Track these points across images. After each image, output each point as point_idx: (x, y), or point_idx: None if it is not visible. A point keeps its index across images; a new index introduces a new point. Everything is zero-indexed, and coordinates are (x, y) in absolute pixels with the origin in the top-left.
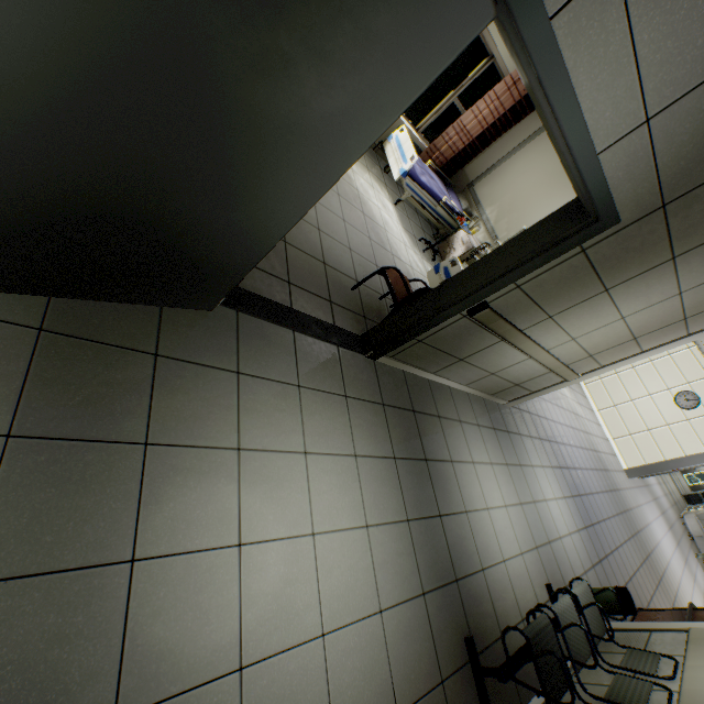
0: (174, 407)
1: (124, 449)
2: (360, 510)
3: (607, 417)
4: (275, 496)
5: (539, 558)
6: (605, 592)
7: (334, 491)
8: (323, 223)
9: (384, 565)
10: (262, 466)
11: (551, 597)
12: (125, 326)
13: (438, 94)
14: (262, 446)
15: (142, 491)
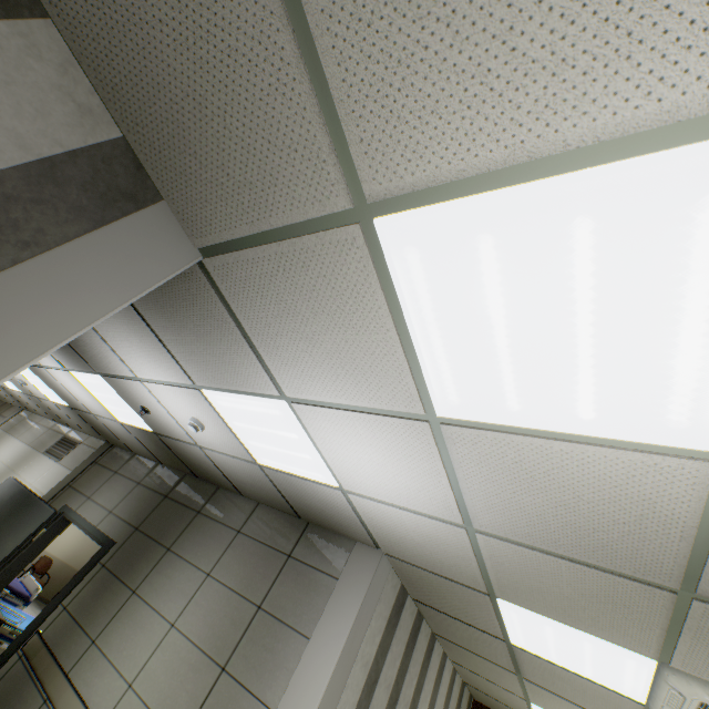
0: None
1: None
2: None
3: None
4: None
5: None
6: None
7: None
8: None
9: None
10: None
11: None
12: None
13: None
14: None
15: None
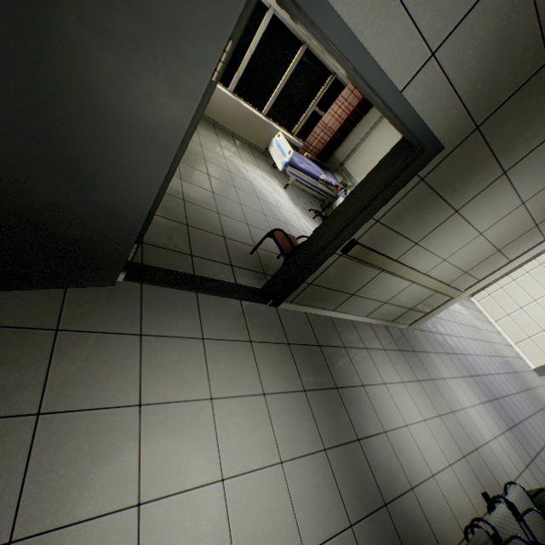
0: (72, 374)
1: (13, 422)
2: (272, 447)
3: (504, 326)
4: (179, 446)
5: (469, 466)
6: (542, 493)
7: (244, 431)
8: (222, 208)
9: (304, 501)
10: (165, 418)
11: (487, 508)
12: (28, 309)
13: (301, 106)
14: (165, 398)
15: (29, 462)
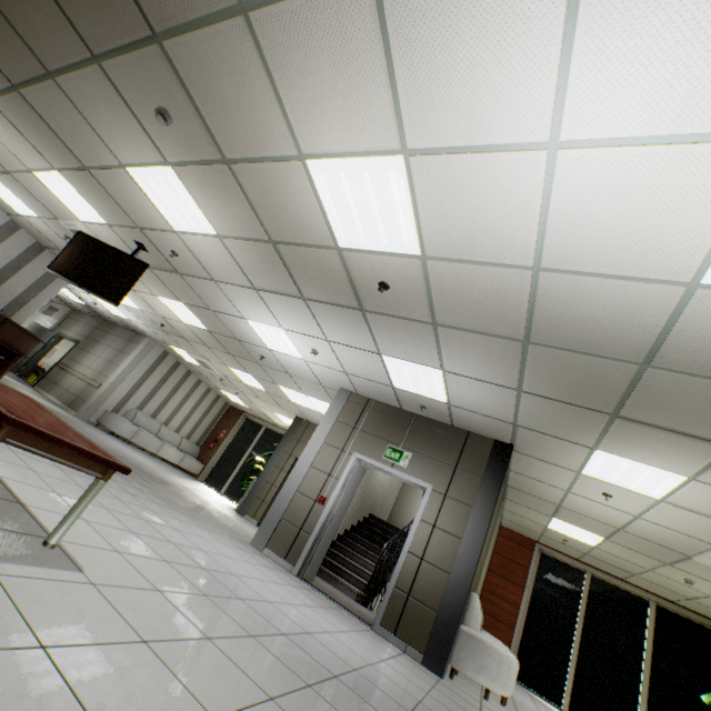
0: None
1: None
2: None
3: None
4: None
5: None
6: None
7: None
8: None
9: None
10: None
11: None
12: None
13: None
14: None
15: None
